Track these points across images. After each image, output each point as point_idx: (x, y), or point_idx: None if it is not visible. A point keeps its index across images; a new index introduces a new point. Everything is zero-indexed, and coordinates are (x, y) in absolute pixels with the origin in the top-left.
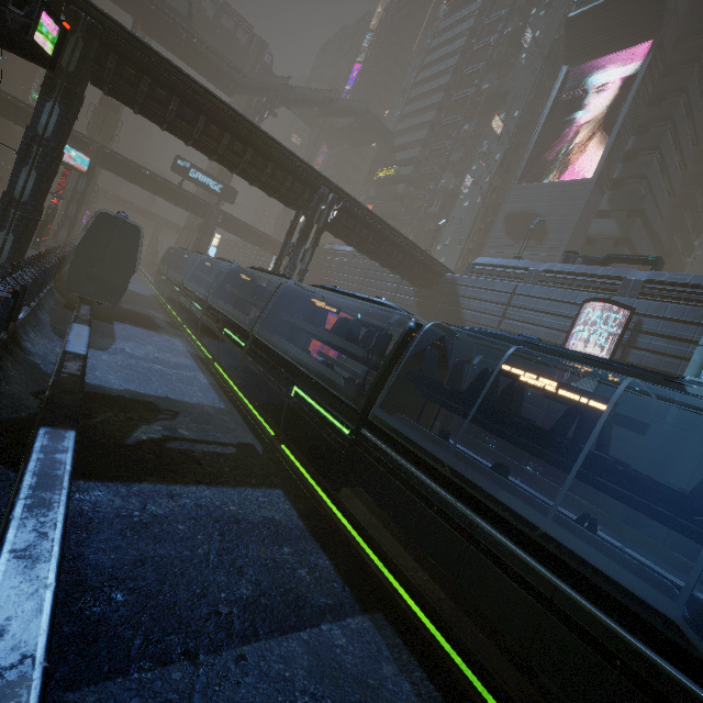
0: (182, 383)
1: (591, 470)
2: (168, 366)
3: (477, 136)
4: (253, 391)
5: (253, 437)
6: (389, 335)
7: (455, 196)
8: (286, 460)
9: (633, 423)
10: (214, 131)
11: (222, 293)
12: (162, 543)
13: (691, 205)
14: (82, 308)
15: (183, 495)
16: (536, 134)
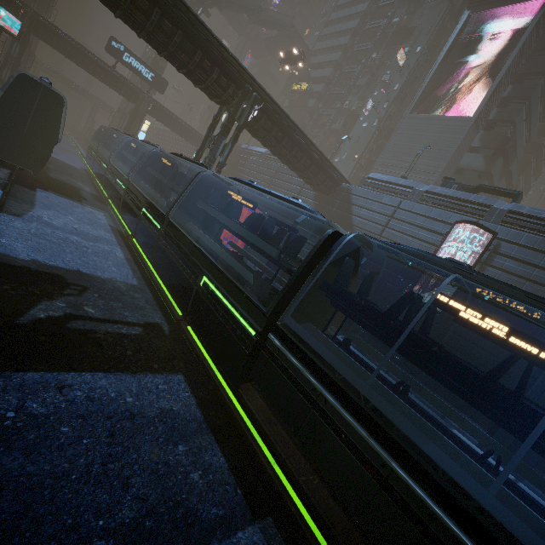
0: (97, 257)
1: (544, 440)
2: (86, 238)
3: (382, 65)
4: (164, 273)
5: (161, 316)
6: (304, 238)
7: (356, 116)
8: (190, 342)
9: None
10: (144, 3)
11: (144, 175)
12: (34, 454)
13: (538, 153)
14: (1, 171)
15: (75, 387)
16: (433, 71)
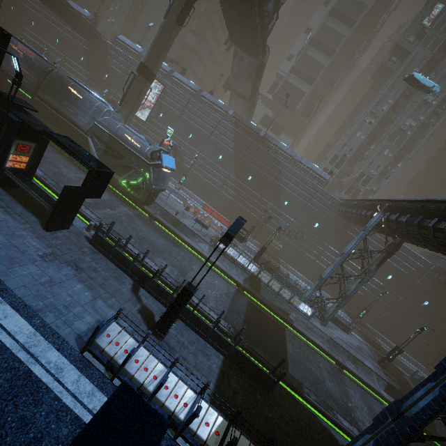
0: None
1: (80, 109)
2: None
3: None
4: None
5: None
6: (45, 70)
7: None
8: None
9: (101, 107)
10: None
11: None
12: None
13: None
14: None
15: None
16: None
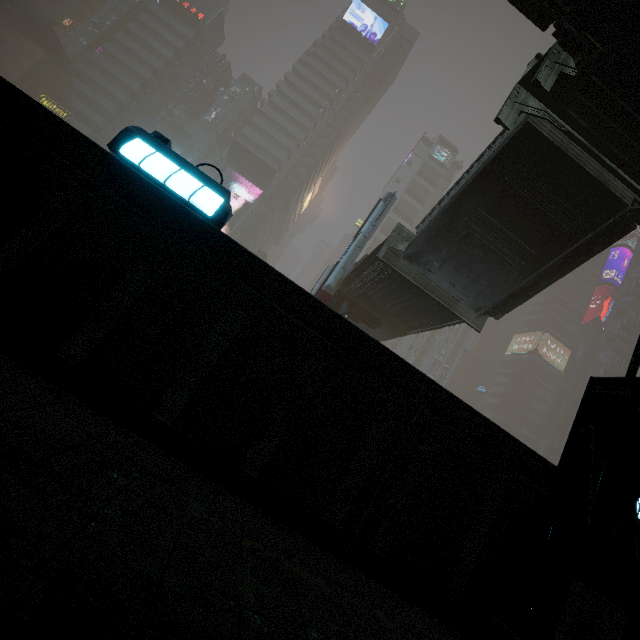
0: None
1: None
2: None
3: None
4: None
5: None
6: None
7: None
8: None
9: None
10: None
11: None
12: None
13: None
14: None
15: None
16: None
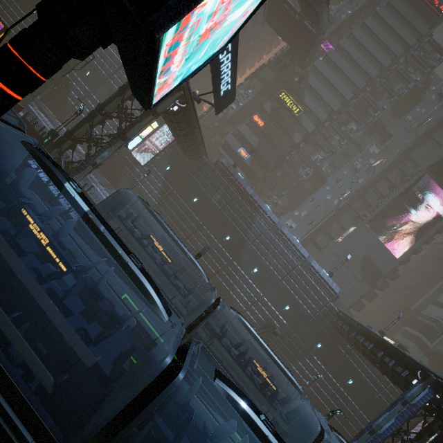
0: None
1: None
2: None
3: (357, 146)
4: None
5: None
6: None
7: (321, 177)
8: None
9: None
10: None
11: None
12: None
13: None
14: None
15: None
16: (391, 199)
